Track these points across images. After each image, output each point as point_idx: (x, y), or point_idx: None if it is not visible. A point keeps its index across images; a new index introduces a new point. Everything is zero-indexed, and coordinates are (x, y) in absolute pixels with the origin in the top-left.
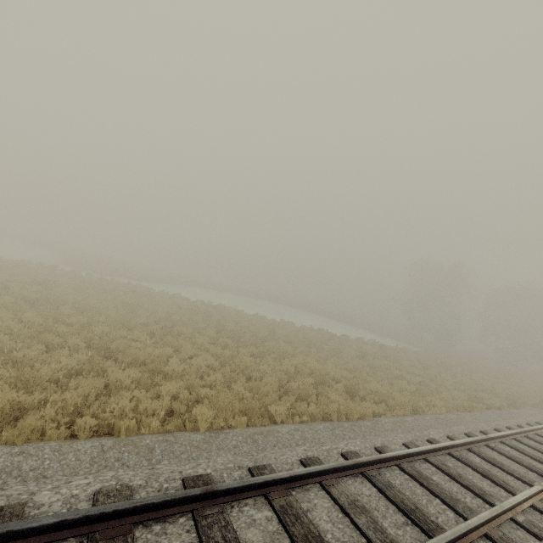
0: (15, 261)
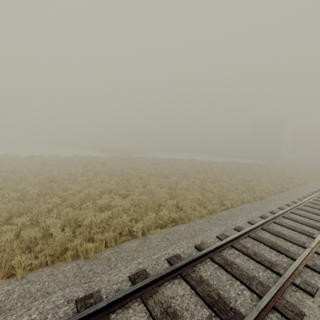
0: (117, 157)
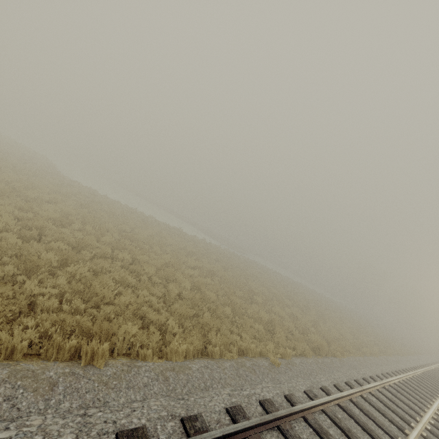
0: (252, 261)
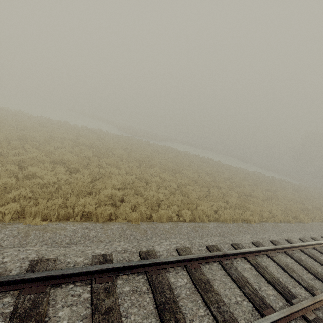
0: (125, 137)
